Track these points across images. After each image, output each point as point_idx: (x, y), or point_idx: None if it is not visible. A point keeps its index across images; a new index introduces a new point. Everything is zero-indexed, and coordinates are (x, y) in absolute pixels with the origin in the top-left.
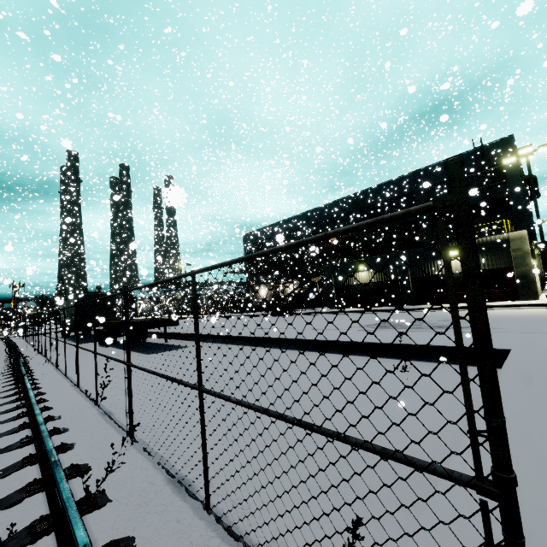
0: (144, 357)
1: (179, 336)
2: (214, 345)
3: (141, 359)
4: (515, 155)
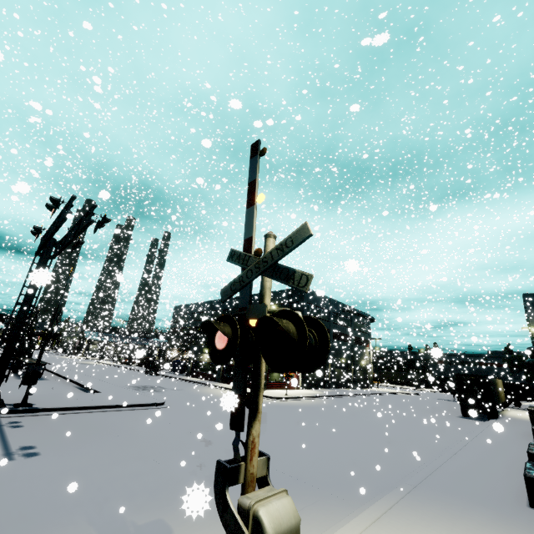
0: (15, 380)
1: (55, 374)
2: (57, 381)
3: (12, 380)
4: (303, 299)
